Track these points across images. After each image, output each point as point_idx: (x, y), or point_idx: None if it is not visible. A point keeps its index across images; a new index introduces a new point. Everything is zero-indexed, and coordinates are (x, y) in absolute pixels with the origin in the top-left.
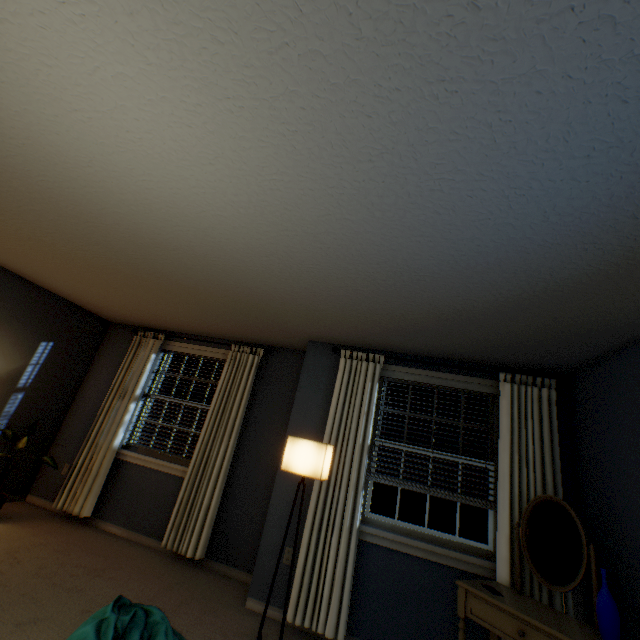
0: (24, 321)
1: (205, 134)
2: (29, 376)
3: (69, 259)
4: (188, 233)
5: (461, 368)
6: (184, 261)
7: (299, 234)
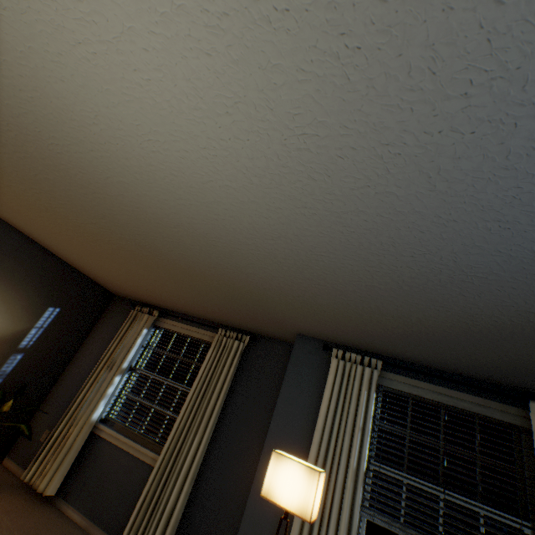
0: (37, 286)
1: (226, 66)
2: (31, 338)
3: (80, 232)
4: (190, 208)
5: (477, 388)
6: (183, 240)
7: (319, 213)
